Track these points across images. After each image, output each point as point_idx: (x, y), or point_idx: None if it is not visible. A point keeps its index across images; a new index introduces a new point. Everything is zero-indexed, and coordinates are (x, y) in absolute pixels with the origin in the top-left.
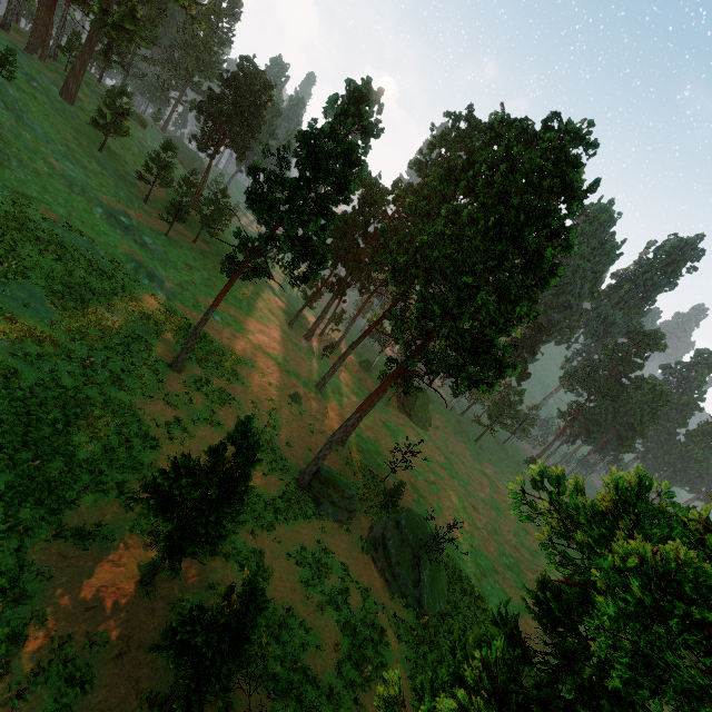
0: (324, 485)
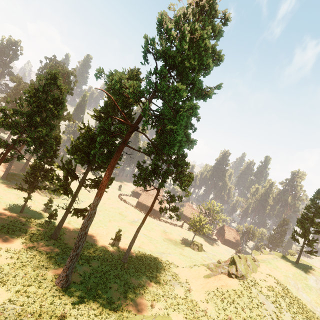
0: (12, 176)
